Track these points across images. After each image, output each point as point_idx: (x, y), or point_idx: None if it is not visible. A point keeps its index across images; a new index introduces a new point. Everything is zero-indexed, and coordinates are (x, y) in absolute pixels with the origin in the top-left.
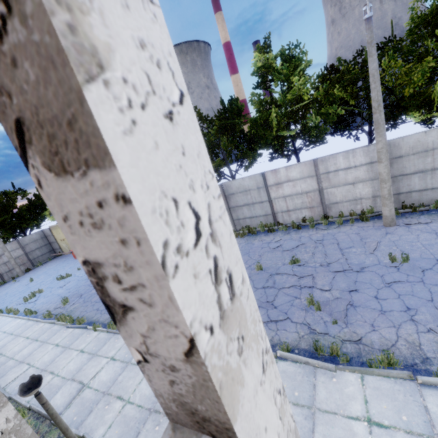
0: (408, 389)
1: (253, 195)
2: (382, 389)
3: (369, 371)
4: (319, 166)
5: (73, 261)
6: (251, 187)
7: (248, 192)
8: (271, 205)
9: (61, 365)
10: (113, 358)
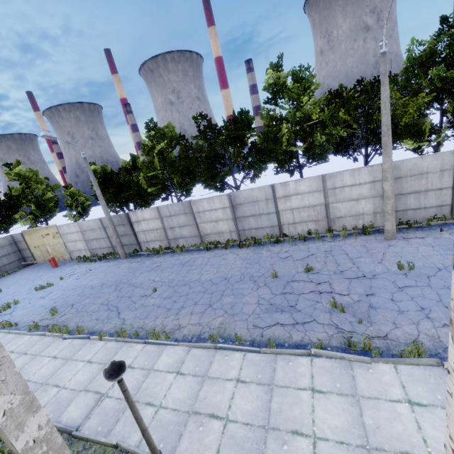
0: (437, 374)
1: (261, 206)
2: (415, 375)
3: (402, 360)
4: (327, 182)
5: (51, 271)
6: (259, 198)
7: (256, 203)
8: (278, 217)
9: (67, 377)
10: (131, 366)
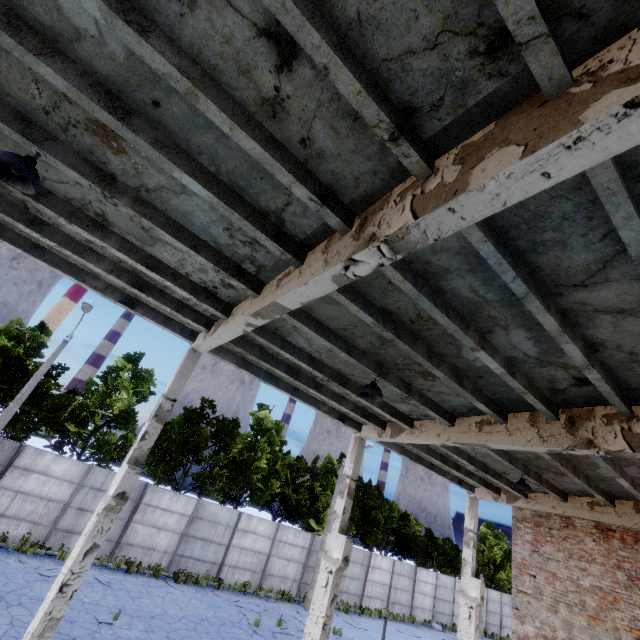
0: None
1: (219, 531)
2: None
3: None
4: (279, 532)
5: None
6: (223, 521)
7: (217, 525)
8: (227, 552)
9: None
10: None
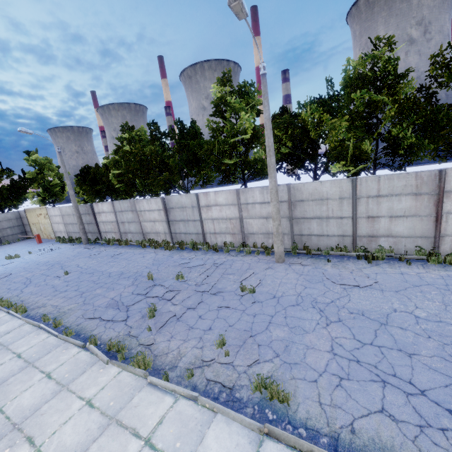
0: (137, 385)
1: (188, 212)
2: (122, 382)
3: (126, 367)
4: (241, 196)
5: (34, 245)
6: (187, 205)
7: (185, 209)
8: (201, 225)
9: None
10: None
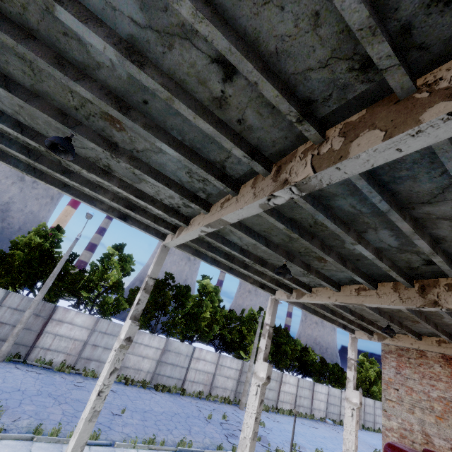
0: None
1: (181, 359)
2: None
3: None
4: (220, 359)
5: None
6: (183, 352)
7: (180, 355)
8: (187, 372)
9: None
10: None
